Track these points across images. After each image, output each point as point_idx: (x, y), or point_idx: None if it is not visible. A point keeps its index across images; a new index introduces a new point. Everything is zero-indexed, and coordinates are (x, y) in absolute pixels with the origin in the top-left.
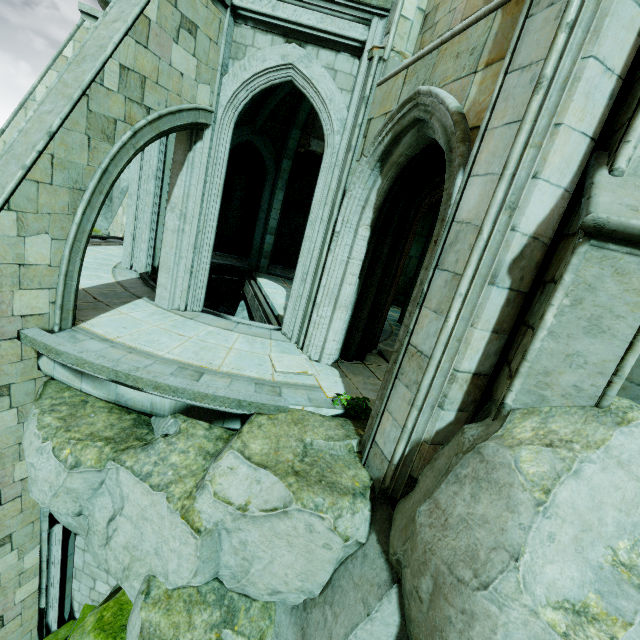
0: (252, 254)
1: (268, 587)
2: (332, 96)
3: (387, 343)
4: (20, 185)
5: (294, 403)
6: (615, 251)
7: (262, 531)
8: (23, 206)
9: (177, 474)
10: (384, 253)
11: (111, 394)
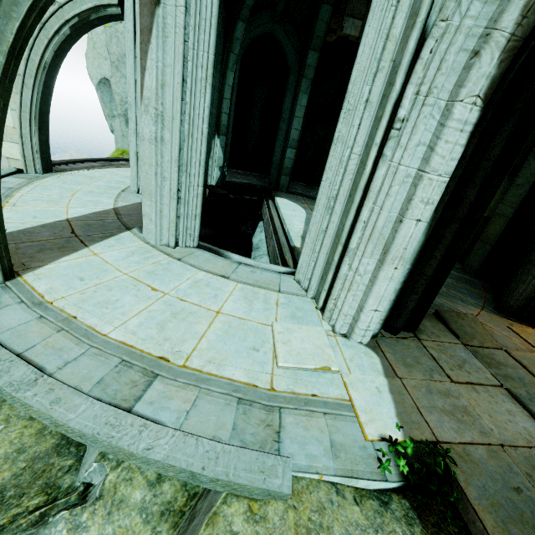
0: (271, 171)
1: None
2: None
3: (441, 291)
4: None
5: (303, 464)
6: None
7: None
8: None
9: None
10: (491, 158)
11: None
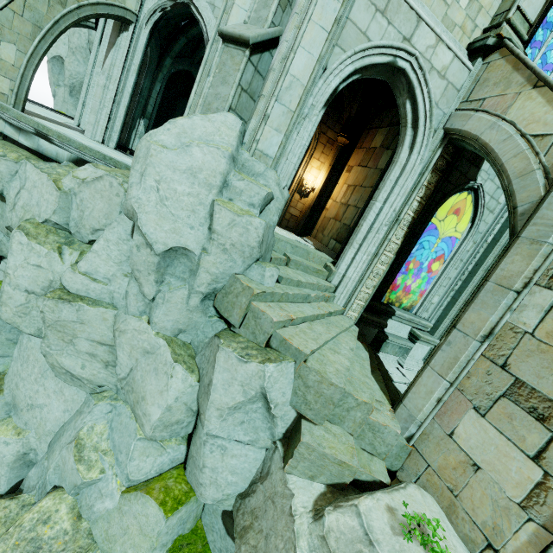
0: None
1: (91, 227)
2: (210, 21)
3: None
4: (4, 9)
5: None
6: (232, 48)
7: (91, 191)
8: (3, 22)
9: (58, 174)
10: None
11: (35, 145)
